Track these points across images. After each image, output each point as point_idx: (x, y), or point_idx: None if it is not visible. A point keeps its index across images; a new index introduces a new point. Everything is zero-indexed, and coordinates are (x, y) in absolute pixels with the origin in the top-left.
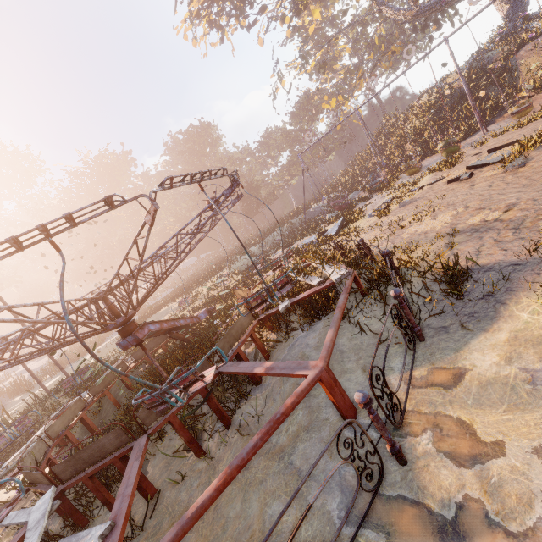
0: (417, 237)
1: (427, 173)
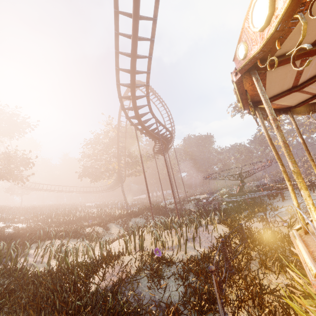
0: None
1: None
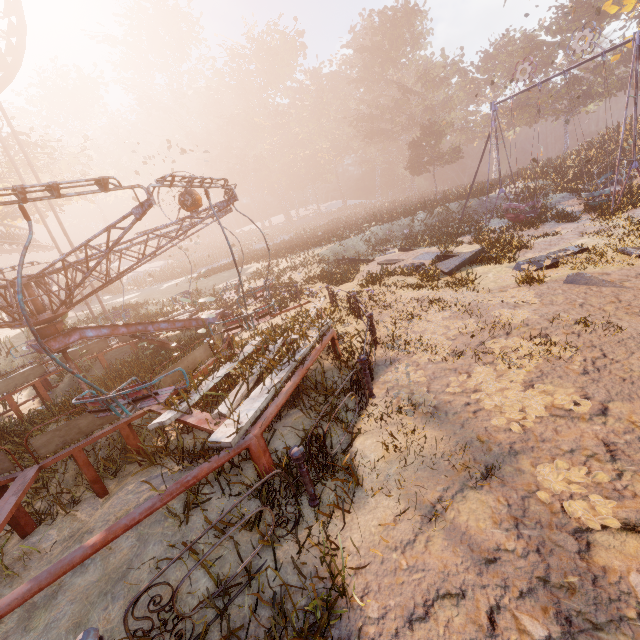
0: (457, 408)
1: None
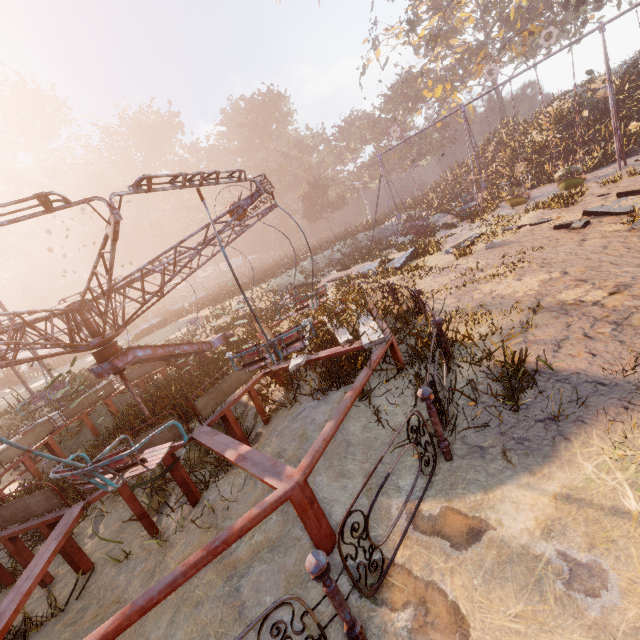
0: (490, 301)
1: (533, 208)
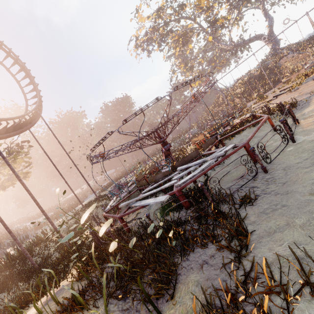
0: None
1: (252, 104)
